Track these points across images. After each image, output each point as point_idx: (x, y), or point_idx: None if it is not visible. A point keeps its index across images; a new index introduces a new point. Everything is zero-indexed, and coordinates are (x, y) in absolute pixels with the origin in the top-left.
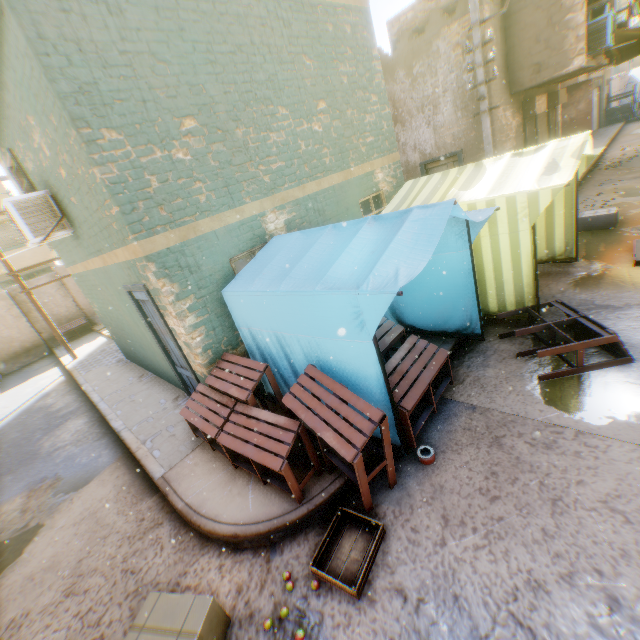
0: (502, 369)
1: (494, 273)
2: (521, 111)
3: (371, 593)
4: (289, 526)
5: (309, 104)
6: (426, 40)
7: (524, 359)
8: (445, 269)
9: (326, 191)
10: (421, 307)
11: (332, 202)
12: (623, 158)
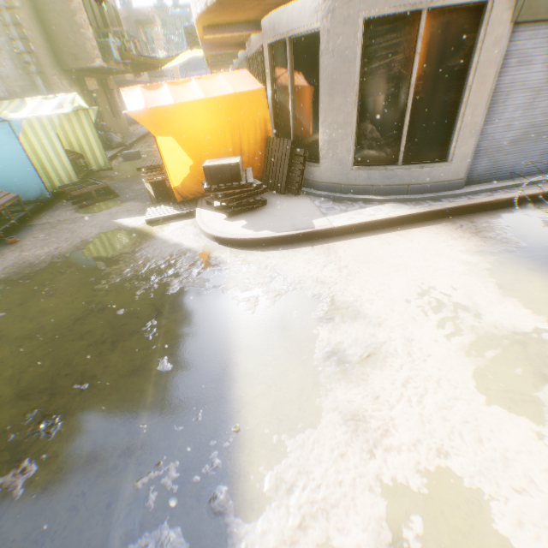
0: (65, 210)
1: (51, 164)
2: (79, 85)
3: None
4: None
5: None
6: None
7: (77, 205)
8: (11, 157)
9: None
10: (6, 186)
11: None
12: None
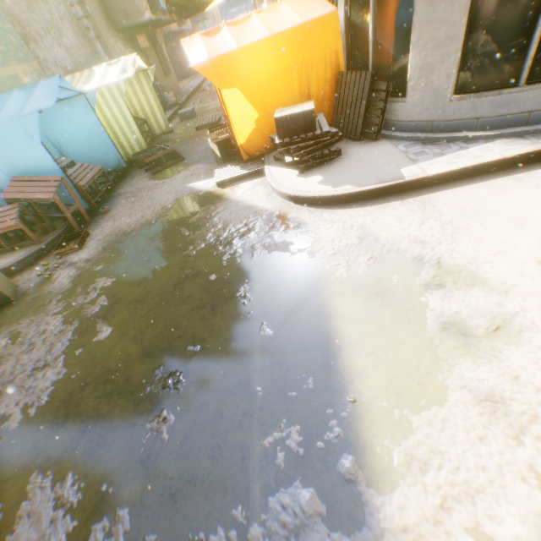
0: (140, 178)
1: (122, 133)
2: (131, 45)
3: (87, 246)
4: (38, 252)
5: None
6: None
7: (149, 172)
8: (90, 130)
9: None
10: (89, 159)
11: None
12: (210, 86)
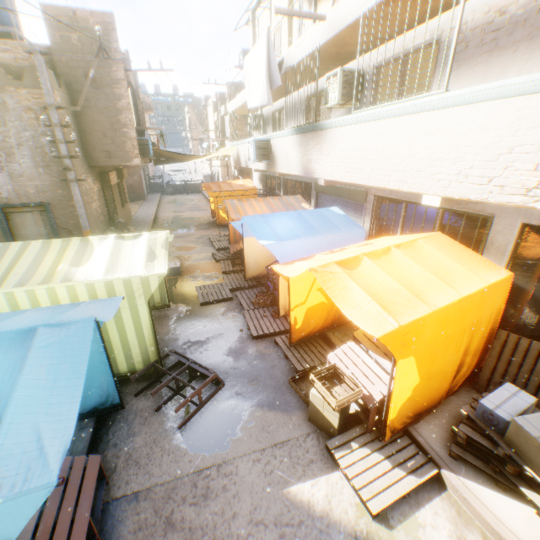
0: (148, 431)
1: (121, 340)
2: (100, 179)
3: None
4: None
5: None
6: None
7: (163, 411)
8: None
9: None
10: None
11: None
12: (169, 220)
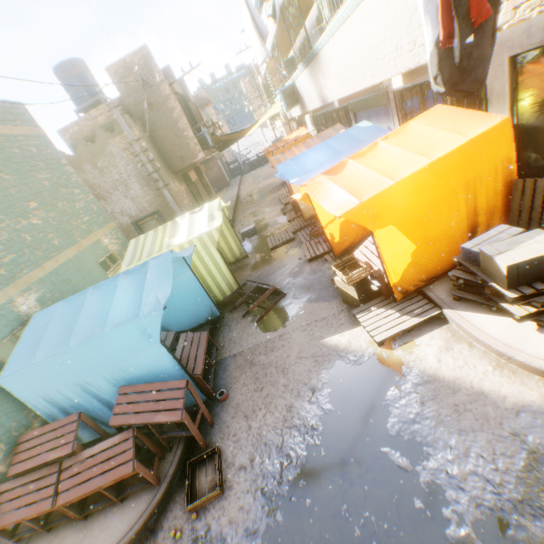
0: (240, 327)
1: (211, 278)
2: (184, 180)
3: (228, 484)
4: (159, 504)
5: (22, 205)
6: (100, 145)
7: (247, 317)
8: (183, 287)
9: (66, 264)
10: (179, 316)
11: (75, 271)
12: (248, 195)
